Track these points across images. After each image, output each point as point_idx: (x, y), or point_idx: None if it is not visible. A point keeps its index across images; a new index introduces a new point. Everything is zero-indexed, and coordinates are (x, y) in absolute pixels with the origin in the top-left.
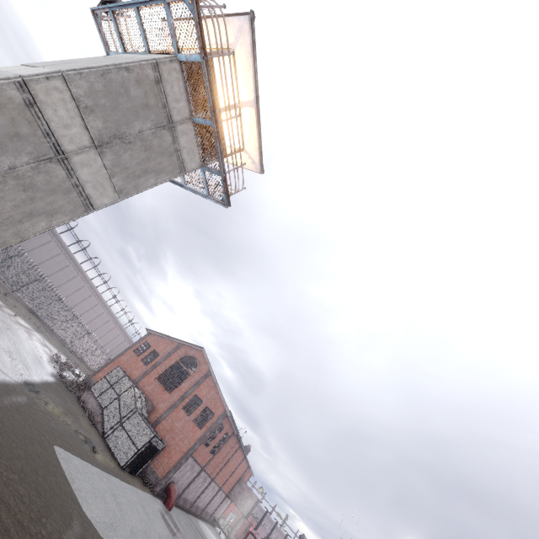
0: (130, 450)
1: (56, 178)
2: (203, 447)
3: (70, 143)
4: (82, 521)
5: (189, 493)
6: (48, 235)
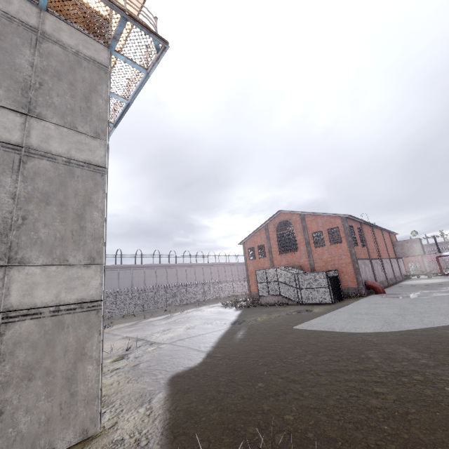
0: (324, 292)
1: (48, 172)
2: (356, 248)
3: (10, 133)
4: (375, 336)
5: (379, 277)
6: (139, 271)
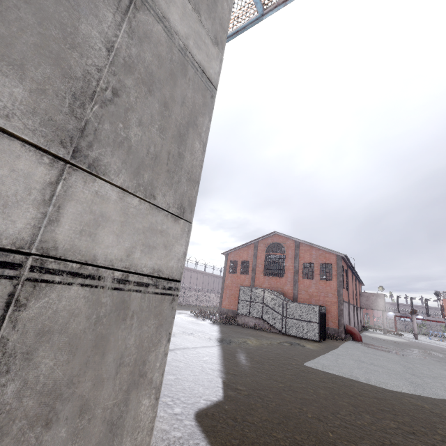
0: (312, 327)
1: (159, 46)
2: (343, 290)
3: None
4: (421, 401)
5: (351, 324)
6: None
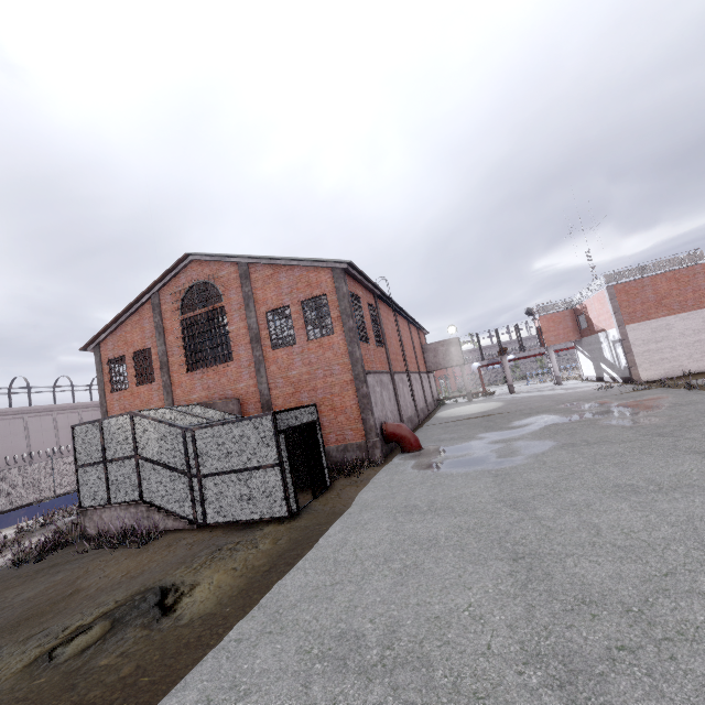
0: (268, 482)
1: None
2: (365, 348)
3: None
4: None
5: (406, 410)
6: None
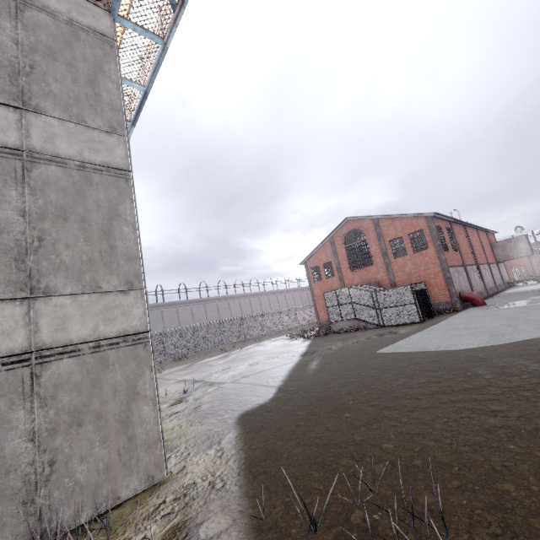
0: (410, 310)
1: (59, 181)
2: (446, 254)
3: (5, 134)
4: (482, 351)
5: (476, 287)
6: (185, 308)
